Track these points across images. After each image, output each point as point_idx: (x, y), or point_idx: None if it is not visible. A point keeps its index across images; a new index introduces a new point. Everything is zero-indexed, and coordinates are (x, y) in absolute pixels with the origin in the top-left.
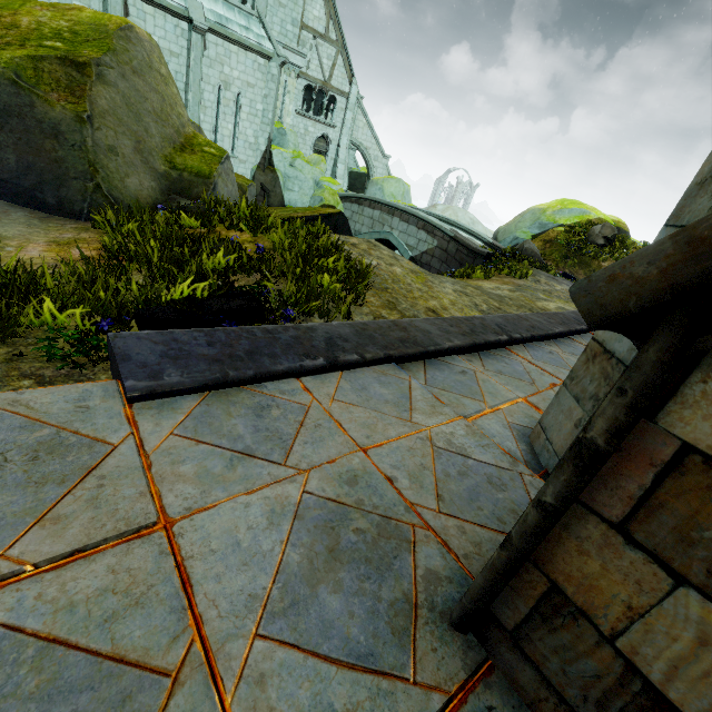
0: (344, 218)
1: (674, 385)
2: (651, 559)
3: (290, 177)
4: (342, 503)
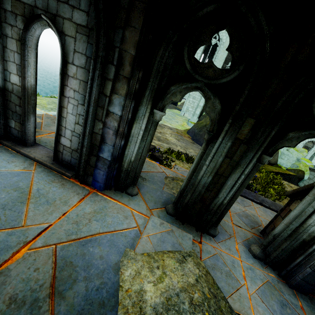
0: (296, 177)
1: (291, 203)
2: None
3: (284, 154)
4: (250, 215)
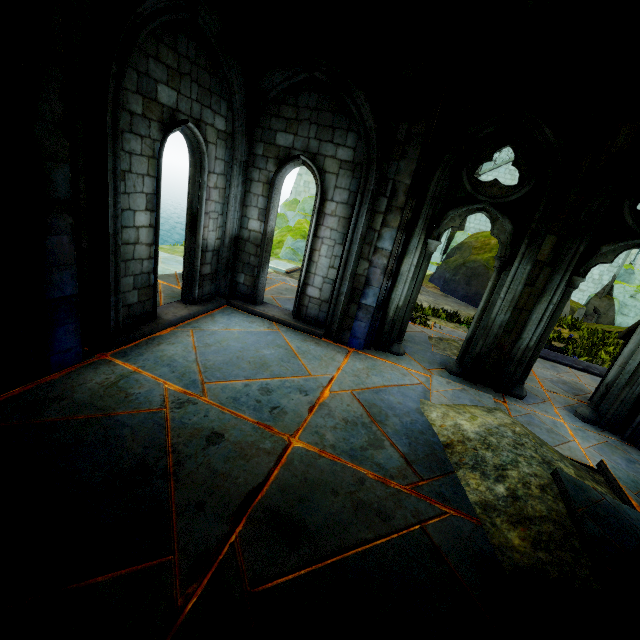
0: None
1: None
2: None
3: (627, 305)
4: (570, 382)
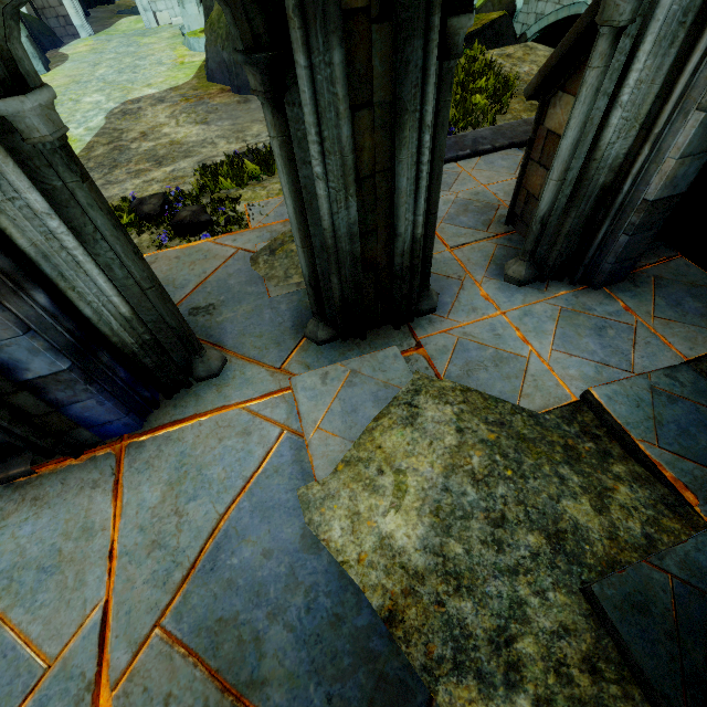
0: (507, 21)
1: (546, 113)
2: (543, 168)
3: None
4: (471, 200)
